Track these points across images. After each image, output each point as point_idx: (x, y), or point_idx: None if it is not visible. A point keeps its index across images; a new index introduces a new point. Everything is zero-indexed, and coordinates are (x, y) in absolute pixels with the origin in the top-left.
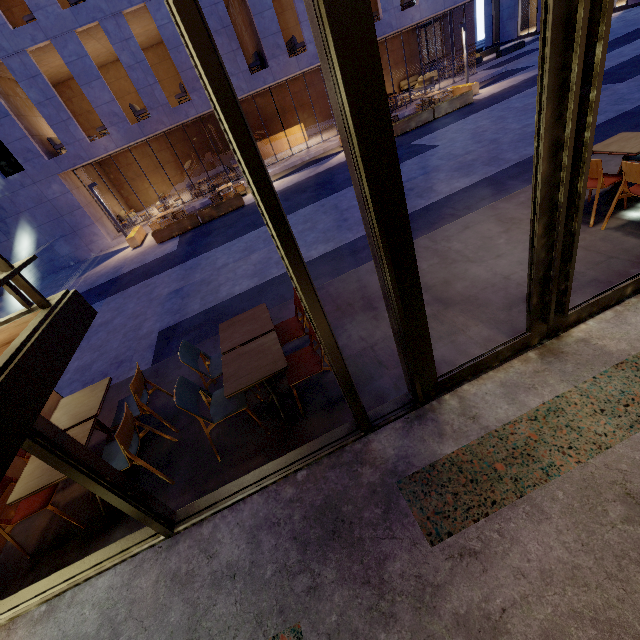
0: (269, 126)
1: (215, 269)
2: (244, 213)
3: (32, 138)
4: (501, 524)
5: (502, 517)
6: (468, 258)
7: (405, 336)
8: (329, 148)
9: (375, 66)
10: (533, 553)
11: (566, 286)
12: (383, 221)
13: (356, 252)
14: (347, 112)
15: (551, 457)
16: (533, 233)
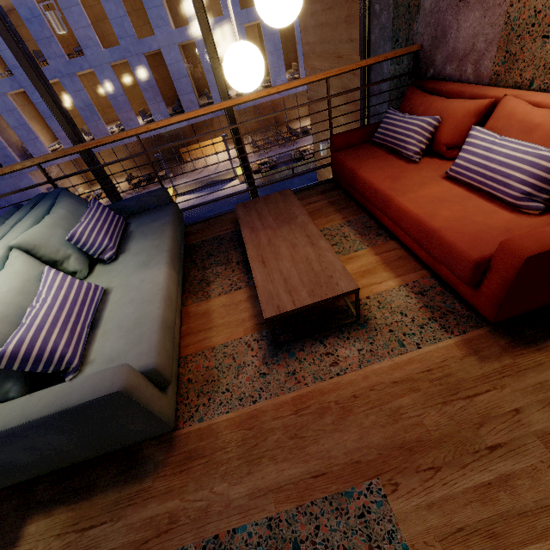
0: (200, 131)
1: None
2: None
3: (10, 147)
4: None
5: None
6: None
7: None
8: (230, 170)
9: None
10: None
11: None
12: None
13: None
14: None
15: None
16: None
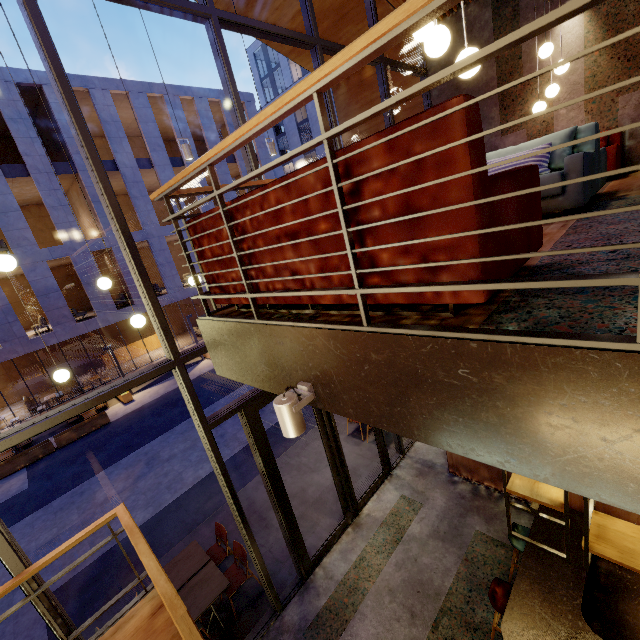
0: (124, 335)
1: (97, 505)
2: (112, 432)
3: None
4: (351, 630)
5: (351, 626)
6: (312, 469)
7: (292, 542)
8: None
9: (270, 451)
10: (364, 637)
11: (352, 492)
12: (277, 496)
13: (237, 467)
14: (263, 467)
15: (364, 585)
16: (333, 476)
